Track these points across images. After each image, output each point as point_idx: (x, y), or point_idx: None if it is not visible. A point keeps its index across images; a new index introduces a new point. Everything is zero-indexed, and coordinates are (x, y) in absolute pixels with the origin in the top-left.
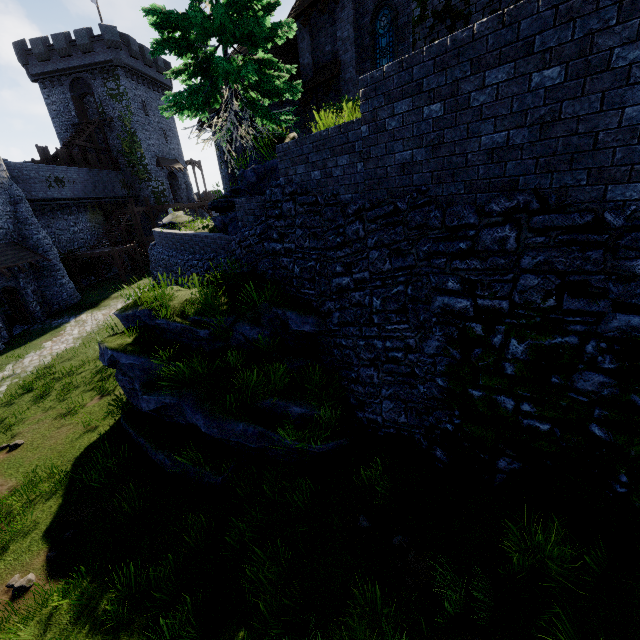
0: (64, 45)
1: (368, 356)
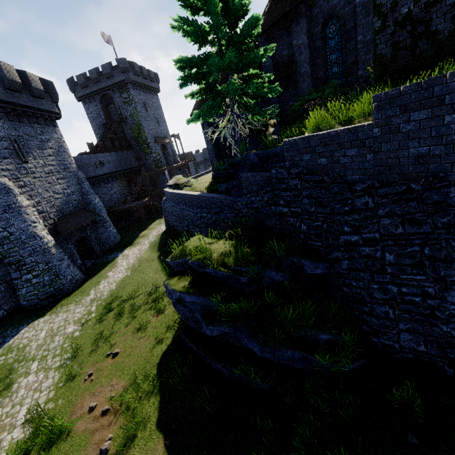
0: (96, 76)
1: (382, 297)
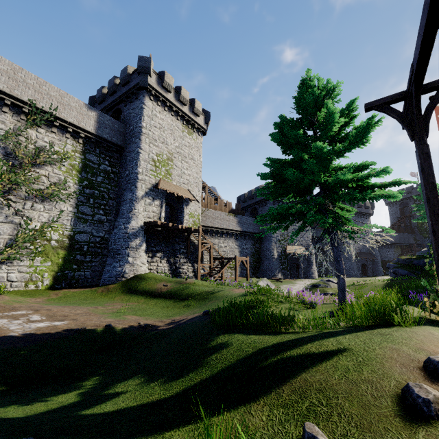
0: None
1: None
